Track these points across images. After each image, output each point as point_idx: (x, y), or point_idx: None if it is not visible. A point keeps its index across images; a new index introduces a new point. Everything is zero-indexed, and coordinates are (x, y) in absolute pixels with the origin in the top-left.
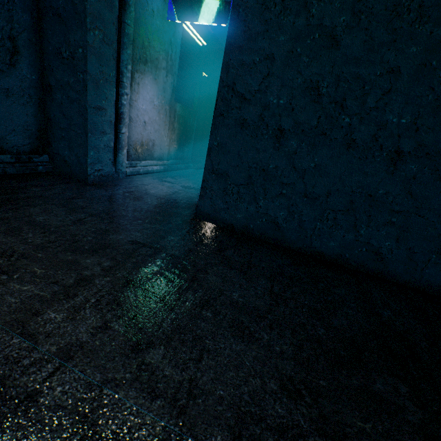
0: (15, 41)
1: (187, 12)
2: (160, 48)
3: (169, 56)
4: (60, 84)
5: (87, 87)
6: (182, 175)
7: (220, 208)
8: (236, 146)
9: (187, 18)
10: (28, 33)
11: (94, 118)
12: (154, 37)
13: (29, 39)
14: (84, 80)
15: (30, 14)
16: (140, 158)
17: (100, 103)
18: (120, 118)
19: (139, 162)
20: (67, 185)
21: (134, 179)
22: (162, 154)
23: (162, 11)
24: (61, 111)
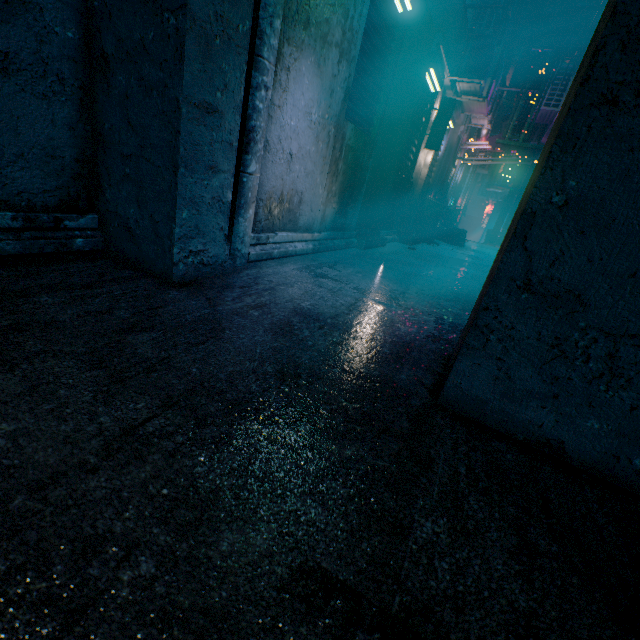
0: None
1: None
2: None
3: (349, 21)
4: (126, 48)
5: (184, 48)
6: (345, 261)
7: (528, 391)
8: None
9: None
10: None
11: (195, 131)
12: None
13: None
14: (177, 31)
15: None
16: (274, 226)
17: (210, 95)
18: (247, 141)
19: (273, 234)
20: (127, 284)
21: (264, 270)
22: (313, 219)
23: None
24: (125, 116)
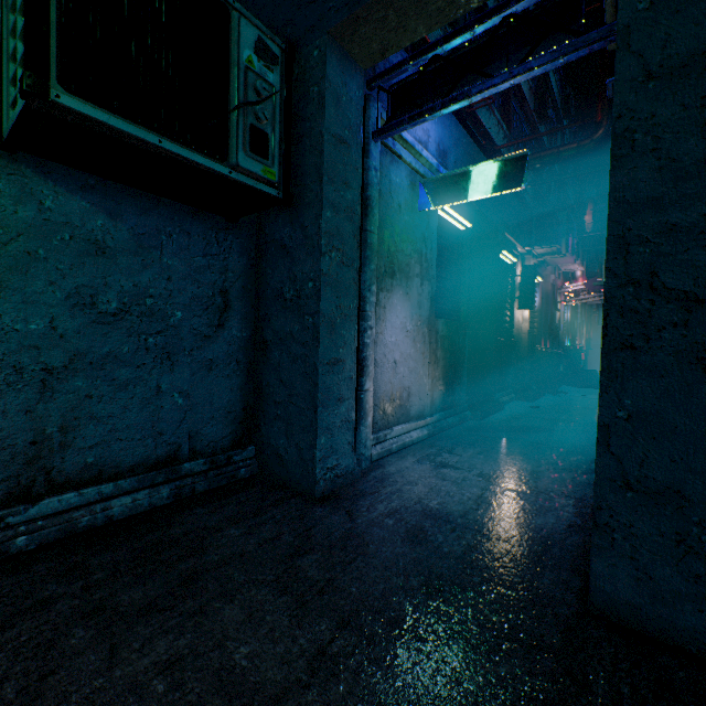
0: (227, 294)
1: (448, 192)
2: (411, 249)
3: (423, 256)
4: (279, 336)
5: (319, 334)
6: (462, 441)
7: (676, 592)
8: (697, 417)
9: (448, 200)
10: (243, 279)
11: (327, 379)
12: (402, 237)
13: (243, 287)
14: (314, 325)
15: (248, 256)
16: (389, 422)
17: (335, 353)
18: (361, 367)
19: (389, 430)
20: (283, 507)
21: (387, 469)
22: (422, 405)
23: (411, 202)
24: (278, 376)
